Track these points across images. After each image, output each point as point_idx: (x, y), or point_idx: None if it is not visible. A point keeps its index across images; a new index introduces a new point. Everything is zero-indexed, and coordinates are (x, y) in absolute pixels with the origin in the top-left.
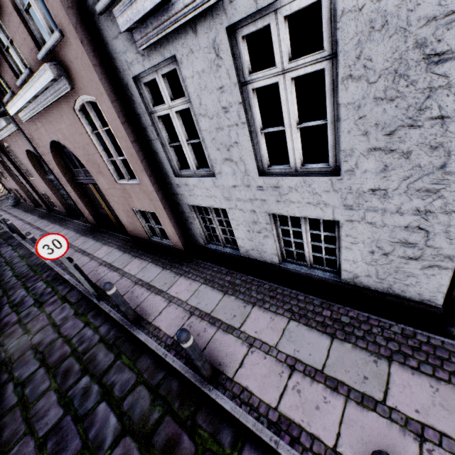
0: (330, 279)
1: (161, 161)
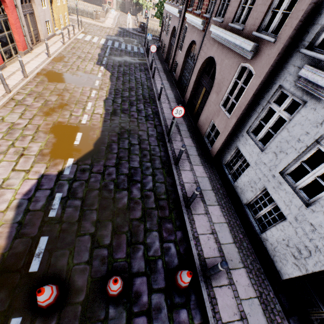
0: (256, 230)
1: (248, 120)
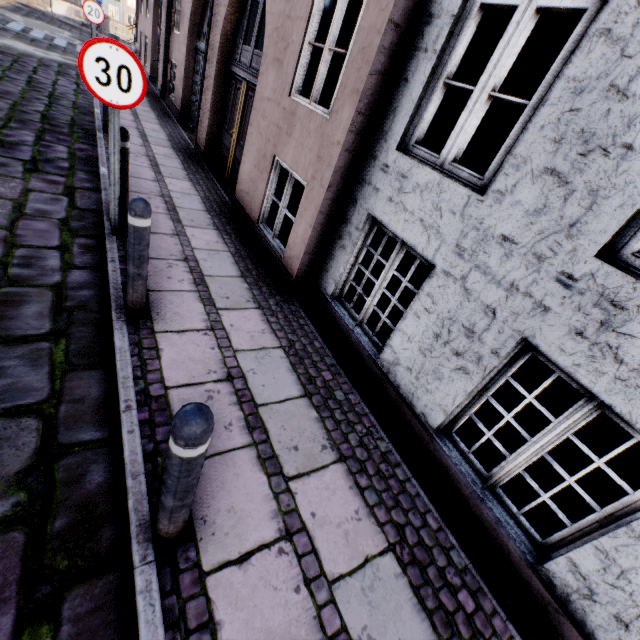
0: (515, 544)
1: (401, 102)
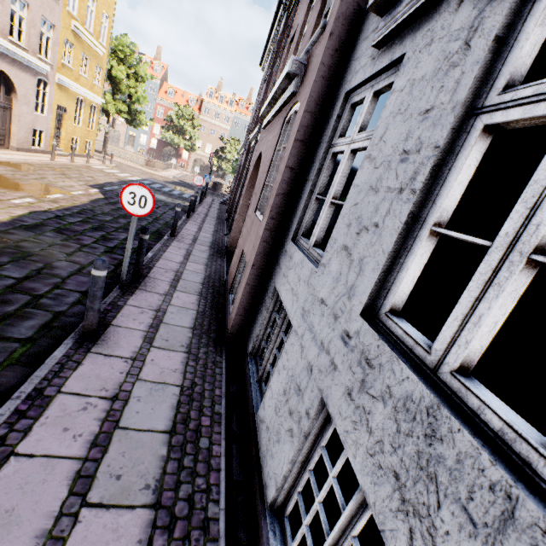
0: None
1: (297, 211)
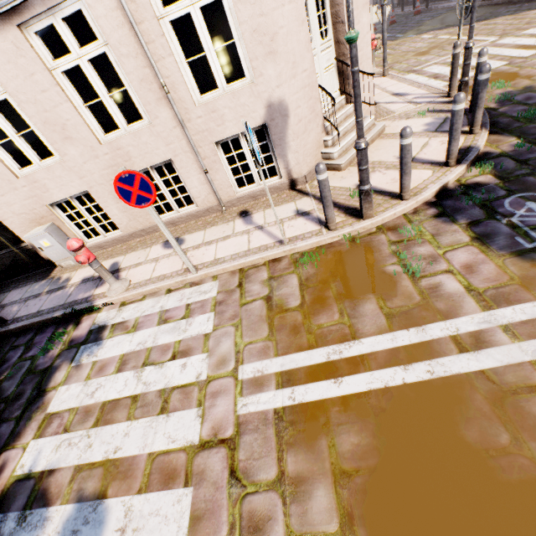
0: None
1: None
